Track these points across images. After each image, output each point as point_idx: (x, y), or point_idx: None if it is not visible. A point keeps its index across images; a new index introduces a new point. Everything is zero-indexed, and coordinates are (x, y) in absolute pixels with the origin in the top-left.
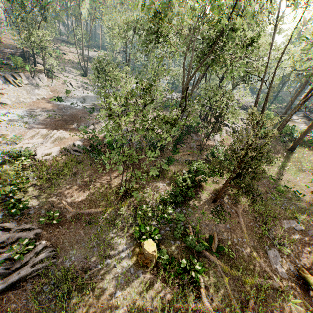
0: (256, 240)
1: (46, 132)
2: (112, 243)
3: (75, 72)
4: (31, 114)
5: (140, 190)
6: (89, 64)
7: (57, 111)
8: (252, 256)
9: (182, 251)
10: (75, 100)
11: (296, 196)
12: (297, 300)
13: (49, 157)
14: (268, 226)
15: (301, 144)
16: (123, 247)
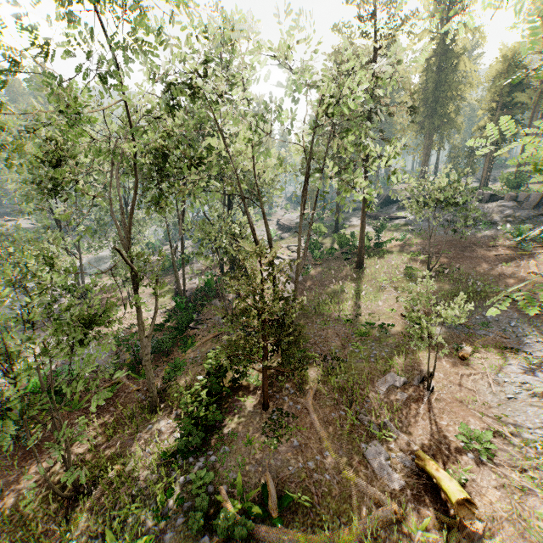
0: (344, 443)
1: None
2: None
3: None
4: None
5: (117, 460)
6: None
7: None
8: (344, 477)
9: None
10: None
11: (384, 331)
12: (426, 519)
13: None
14: (357, 404)
15: (370, 252)
16: None
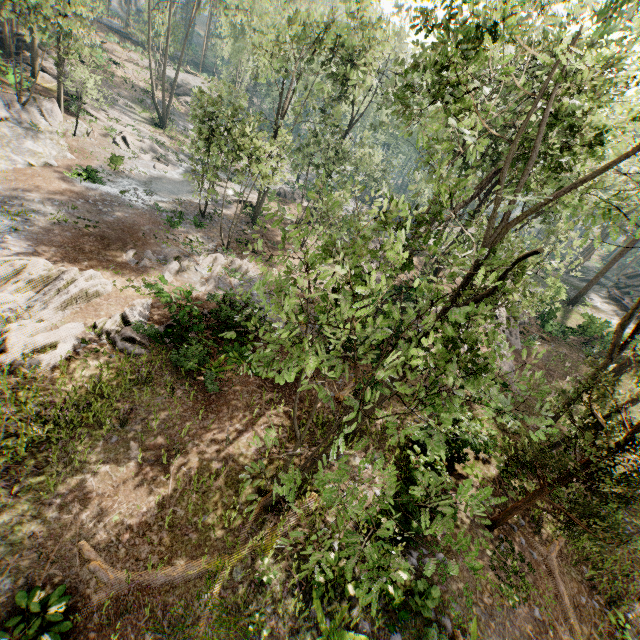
0: None
1: (45, 271)
2: None
3: (136, 112)
4: (6, 206)
5: (309, 482)
6: (173, 99)
7: (84, 208)
8: None
9: None
10: (133, 182)
11: None
12: None
13: (49, 358)
14: (622, 607)
15: None
16: None
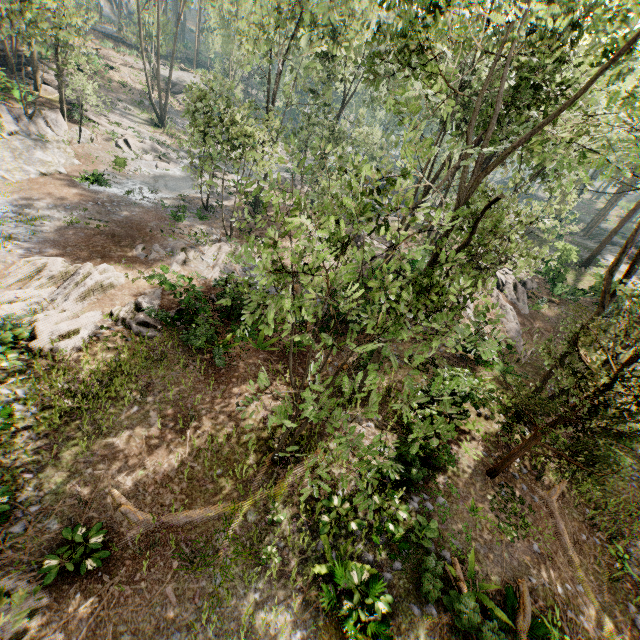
0: (604, 588)
1: (63, 268)
2: (258, 627)
3: (136, 115)
4: (24, 213)
5: (314, 440)
6: (170, 98)
7: (94, 210)
8: (608, 638)
9: (444, 639)
10: (137, 182)
11: None
12: None
13: (73, 342)
14: (623, 543)
15: None
16: (291, 638)
